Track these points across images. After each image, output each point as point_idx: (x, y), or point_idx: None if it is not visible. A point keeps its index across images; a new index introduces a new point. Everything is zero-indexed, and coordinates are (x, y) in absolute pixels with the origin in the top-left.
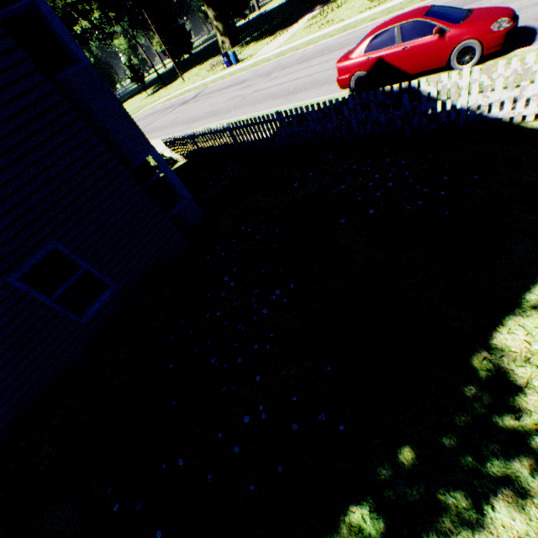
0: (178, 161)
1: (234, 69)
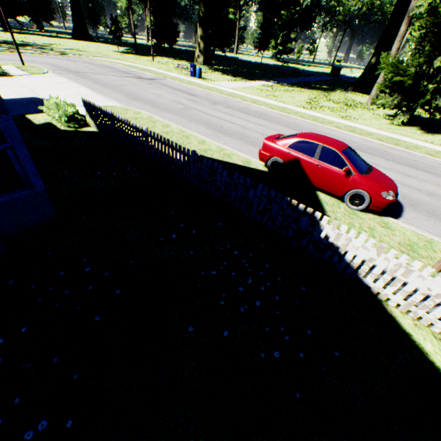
0: (91, 126)
1: (194, 80)
